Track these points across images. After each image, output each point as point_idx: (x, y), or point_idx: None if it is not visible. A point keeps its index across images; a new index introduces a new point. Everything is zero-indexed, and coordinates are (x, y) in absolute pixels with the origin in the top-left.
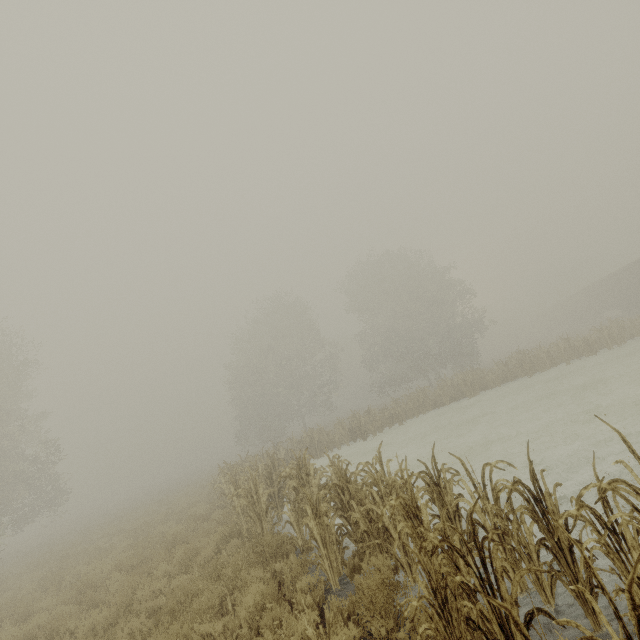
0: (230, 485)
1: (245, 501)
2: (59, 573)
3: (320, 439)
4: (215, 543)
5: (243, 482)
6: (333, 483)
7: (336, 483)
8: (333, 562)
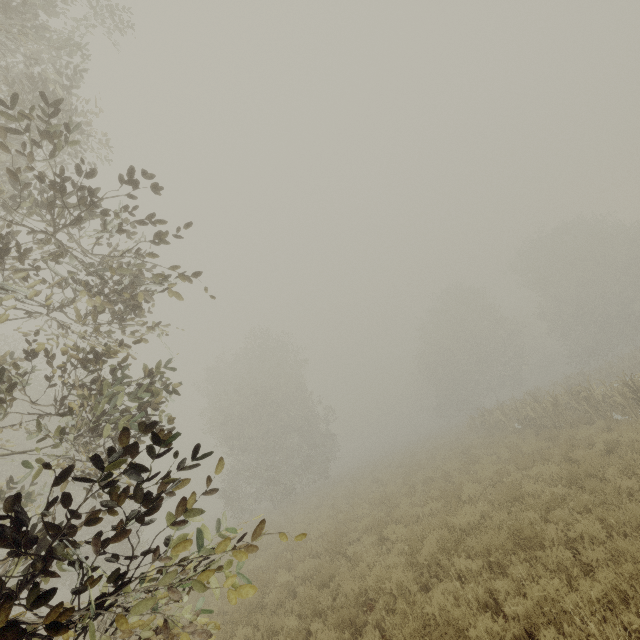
0: (527, 405)
1: (551, 406)
2: (416, 461)
3: (542, 396)
4: (532, 431)
5: (521, 410)
6: (623, 383)
7: (625, 383)
8: (636, 414)
